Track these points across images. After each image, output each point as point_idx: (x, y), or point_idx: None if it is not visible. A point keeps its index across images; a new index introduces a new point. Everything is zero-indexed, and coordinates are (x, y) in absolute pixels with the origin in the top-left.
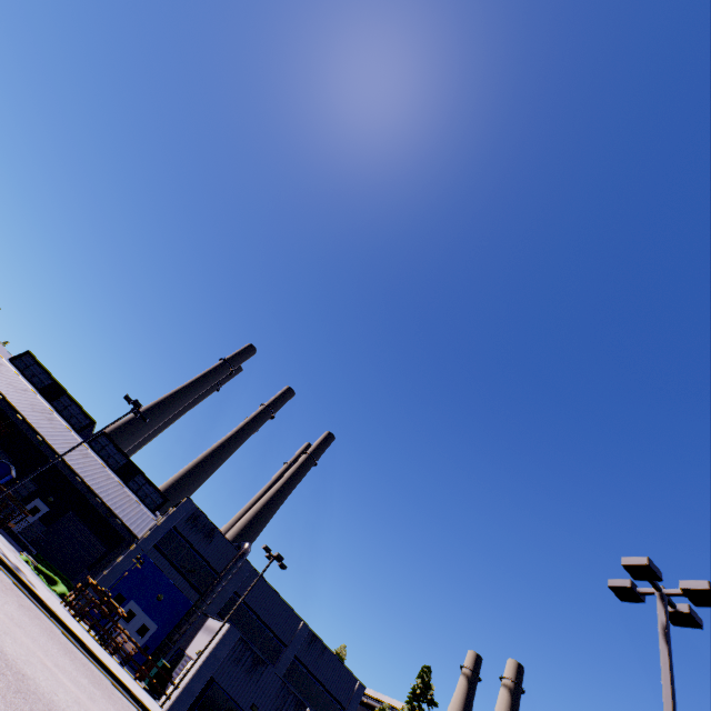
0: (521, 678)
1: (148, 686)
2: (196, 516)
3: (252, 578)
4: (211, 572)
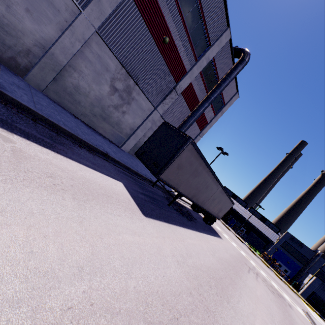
0: None
1: (292, 286)
2: (292, 237)
3: None
4: (305, 258)
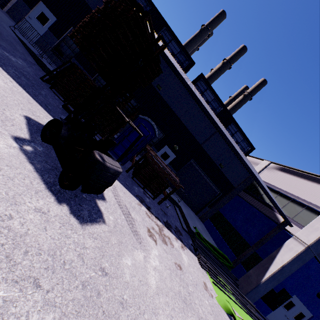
0: None
1: None
2: None
3: None
4: None
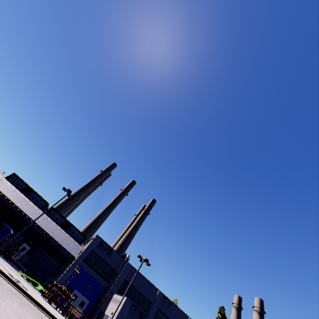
0: (263, 306)
1: None
2: (101, 243)
3: (132, 271)
4: (112, 271)
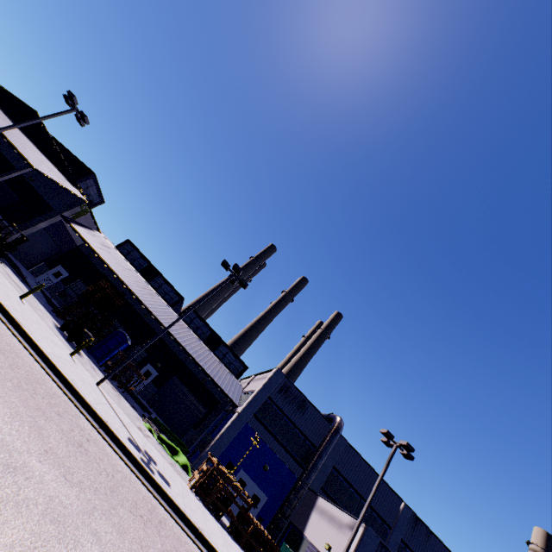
0: None
1: None
2: (286, 386)
3: (347, 452)
4: (308, 444)
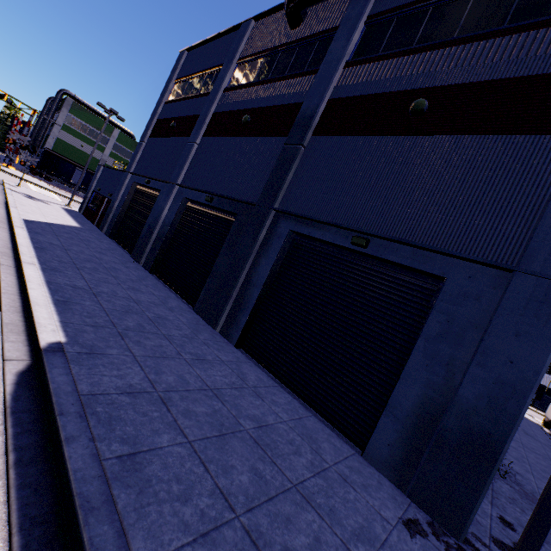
0: None
1: None
2: None
3: None
4: None
